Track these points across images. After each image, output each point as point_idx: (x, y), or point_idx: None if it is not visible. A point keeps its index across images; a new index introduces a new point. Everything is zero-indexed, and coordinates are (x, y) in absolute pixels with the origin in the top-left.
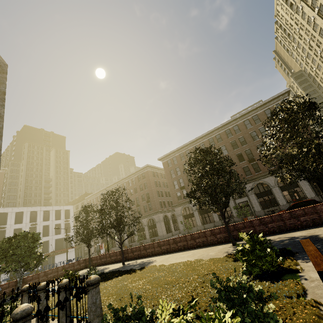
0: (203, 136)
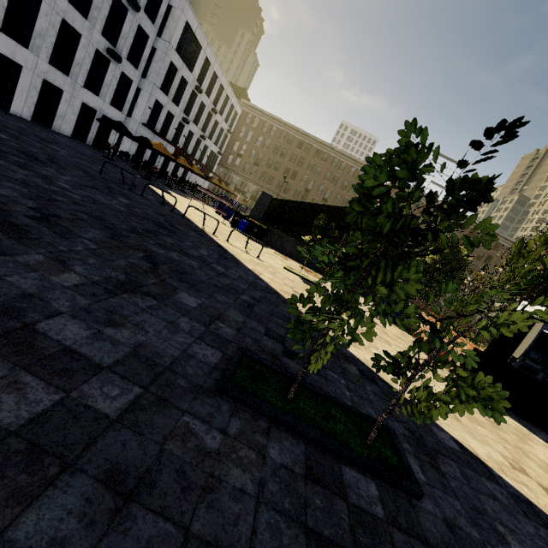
0: None
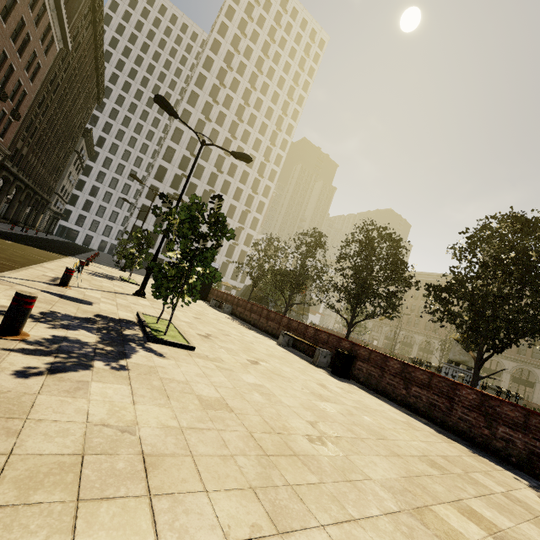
0: None
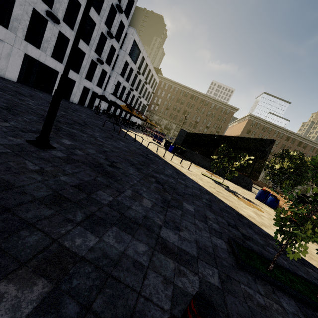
0: (289, 131)
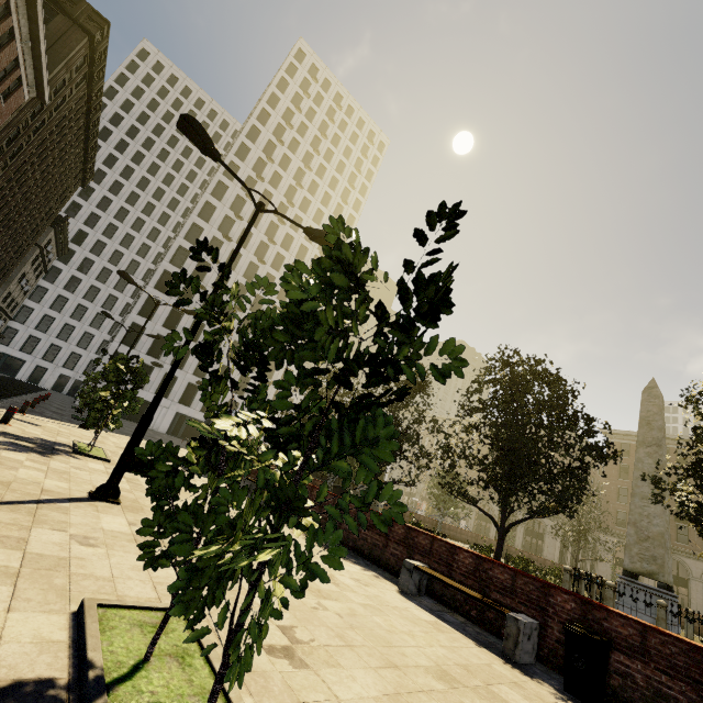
0: None
